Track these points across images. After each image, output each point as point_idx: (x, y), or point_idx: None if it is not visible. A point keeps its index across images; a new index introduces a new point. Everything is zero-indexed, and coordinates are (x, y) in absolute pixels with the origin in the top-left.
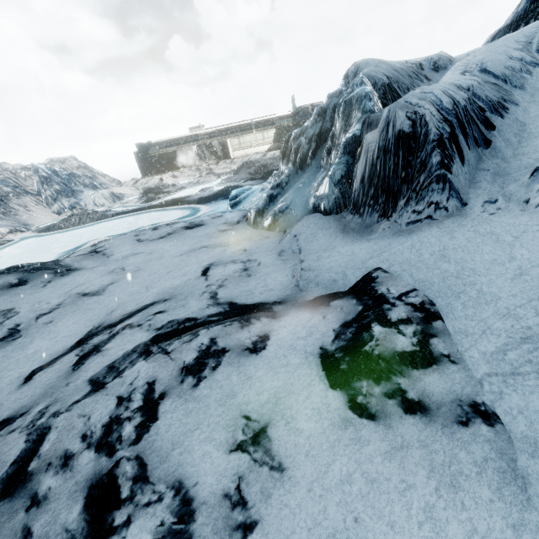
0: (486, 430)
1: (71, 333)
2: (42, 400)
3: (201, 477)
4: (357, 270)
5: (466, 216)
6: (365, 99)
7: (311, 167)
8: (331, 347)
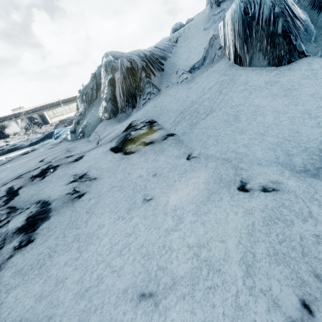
0: (171, 138)
1: None
2: None
3: (52, 195)
4: (125, 126)
5: (161, 94)
6: (112, 62)
7: (96, 101)
8: (114, 145)
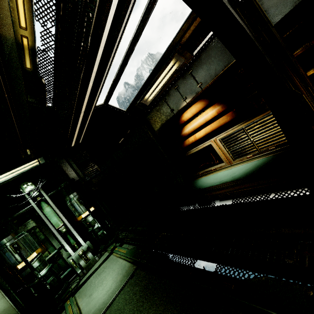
0: None
1: None
2: None
3: None
4: None
5: None
6: None
7: None
8: None
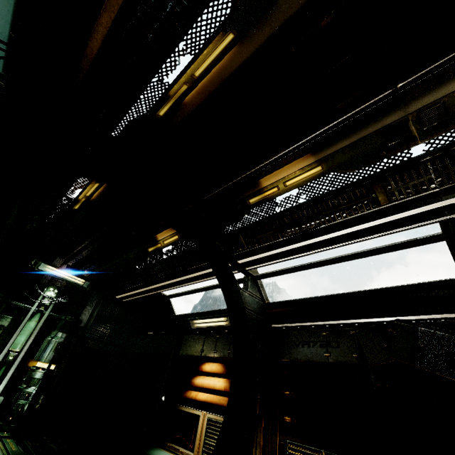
0: None
1: None
2: None
3: None
4: None
5: None
6: None
7: None
8: None
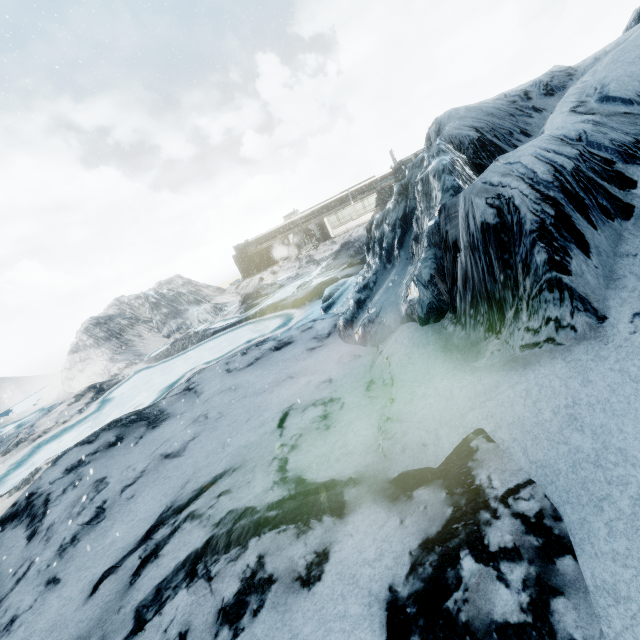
0: None
1: (146, 515)
2: (95, 631)
3: None
4: (453, 430)
5: (606, 341)
6: (444, 174)
7: (399, 259)
8: (403, 589)
